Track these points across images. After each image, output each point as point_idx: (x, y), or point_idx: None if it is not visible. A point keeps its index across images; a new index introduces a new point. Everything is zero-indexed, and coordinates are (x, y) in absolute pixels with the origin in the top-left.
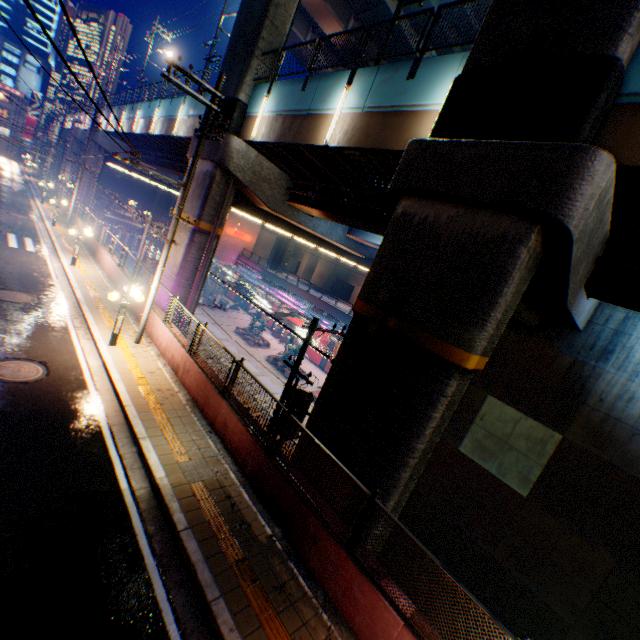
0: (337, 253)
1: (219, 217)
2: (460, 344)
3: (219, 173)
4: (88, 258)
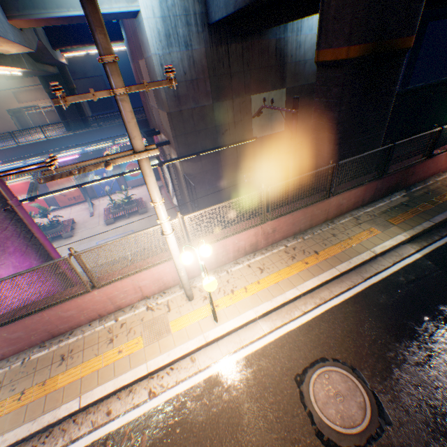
0: (2, 64)
1: None
2: (414, 33)
3: None
4: None
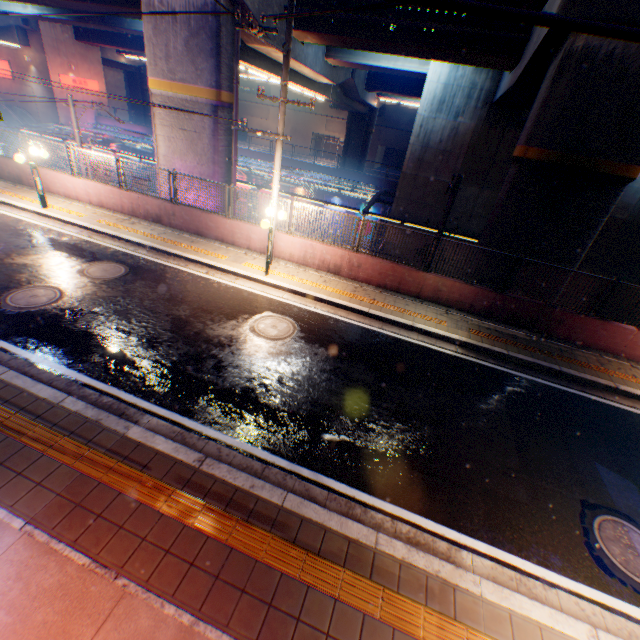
0: (307, 87)
1: (238, 79)
2: (638, 163)
3: (224, 5)
4: (24, 191)
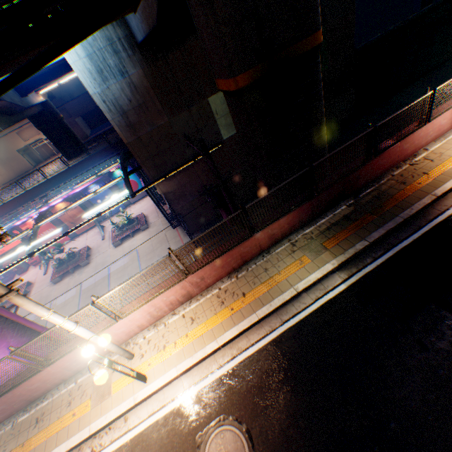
0: None
1: None
2: (318, 28)
3: None
4: None
